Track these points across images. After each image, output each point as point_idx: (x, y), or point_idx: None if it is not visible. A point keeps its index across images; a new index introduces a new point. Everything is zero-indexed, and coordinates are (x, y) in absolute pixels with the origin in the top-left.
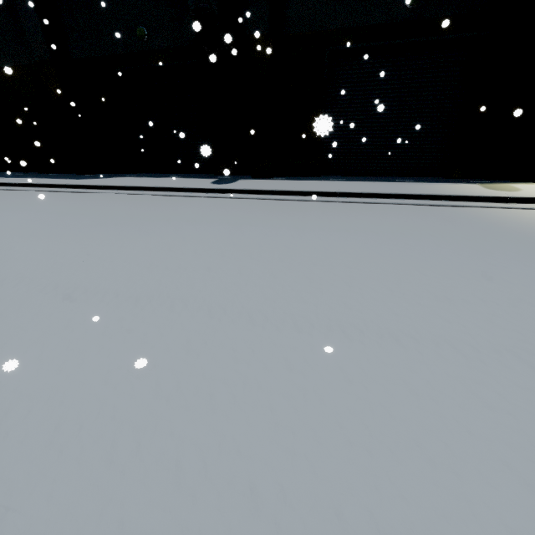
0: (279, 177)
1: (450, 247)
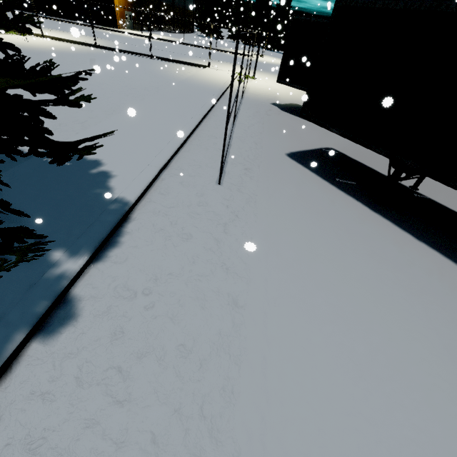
0: (63, 19)
1: (68, 25)
